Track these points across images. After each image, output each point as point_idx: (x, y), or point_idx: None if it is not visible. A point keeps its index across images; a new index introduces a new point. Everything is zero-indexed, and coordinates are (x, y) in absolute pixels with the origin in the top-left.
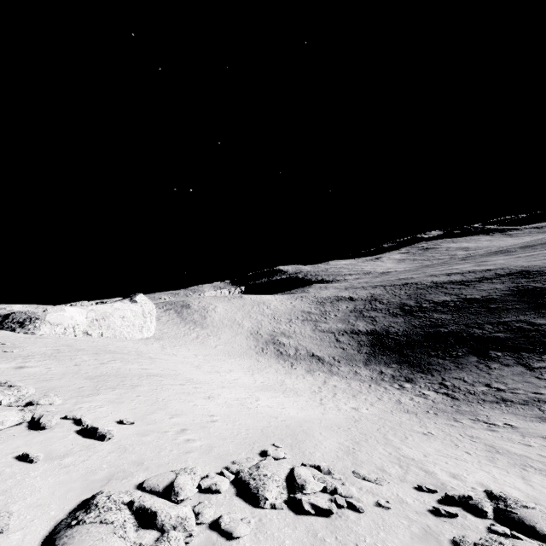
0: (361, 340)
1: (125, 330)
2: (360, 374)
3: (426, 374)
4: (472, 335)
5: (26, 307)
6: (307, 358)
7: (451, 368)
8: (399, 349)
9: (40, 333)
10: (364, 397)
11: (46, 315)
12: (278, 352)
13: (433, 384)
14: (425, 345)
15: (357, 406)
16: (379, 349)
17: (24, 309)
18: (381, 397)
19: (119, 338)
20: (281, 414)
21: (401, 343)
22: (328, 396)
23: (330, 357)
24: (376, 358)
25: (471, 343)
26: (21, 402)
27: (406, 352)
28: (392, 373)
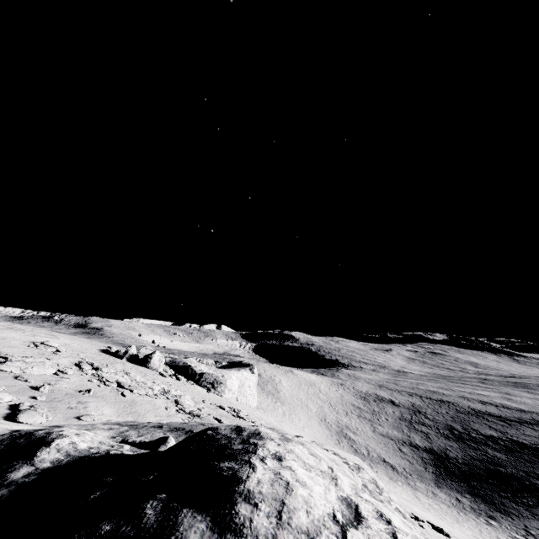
0: (423, 457)
1: (250, 399)
2: (438, 495)
3: (505, 515)
4: (535, 486)
5: (208, 369)
6: (381, 463)
7: (528, 516)
8: (465, 478)
9: (225, 397)
10: (467, 526)
11: (226, 381)
12: (353, 449)
13: (518, 528)
14: (491, 482)
15: (473, 534)
16: (444, 472)
17: (209, 371)
18: (480, 530)
19: (248, 405)
20: (456, 532)
21: (465, 472)
22: (440, 516)
23: (401, 467)
24: (446, 482)
25: (537, 494)
26: None
27: (474, 484)
28: (470, 504)
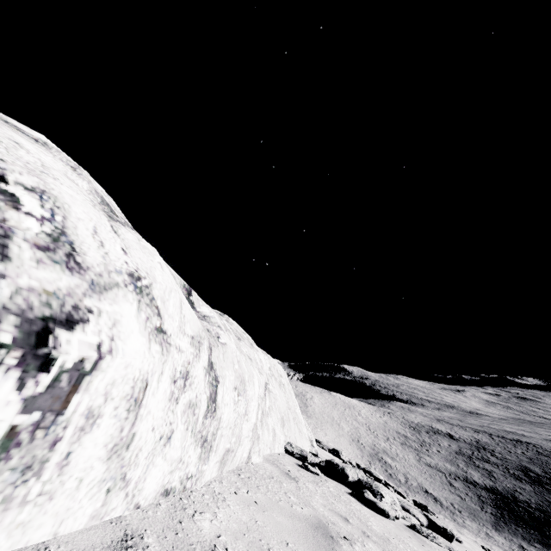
0: (481, 495)
1: None
2: (494, 538)
3: None
4: None
5: None
6: (421, 493)
7: None
8: (537, 526)
9: None
10: None
11: None
12: (387, 473)
13: None
14: None
15: None
16: (508, 515)
17: None
18: None
19: None
20: None
21: (538, 518)
22: None
23: (447, 501)
24: (508, 526)
25: None
26: (351, 462)
27: (549, 534)
28: None
